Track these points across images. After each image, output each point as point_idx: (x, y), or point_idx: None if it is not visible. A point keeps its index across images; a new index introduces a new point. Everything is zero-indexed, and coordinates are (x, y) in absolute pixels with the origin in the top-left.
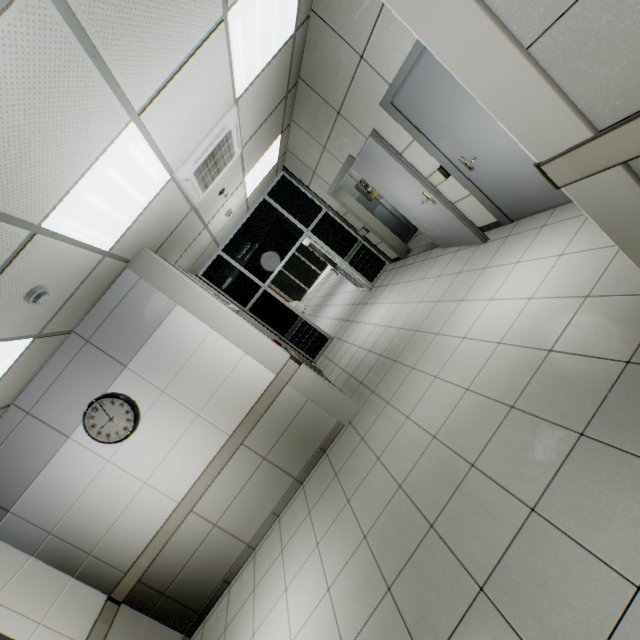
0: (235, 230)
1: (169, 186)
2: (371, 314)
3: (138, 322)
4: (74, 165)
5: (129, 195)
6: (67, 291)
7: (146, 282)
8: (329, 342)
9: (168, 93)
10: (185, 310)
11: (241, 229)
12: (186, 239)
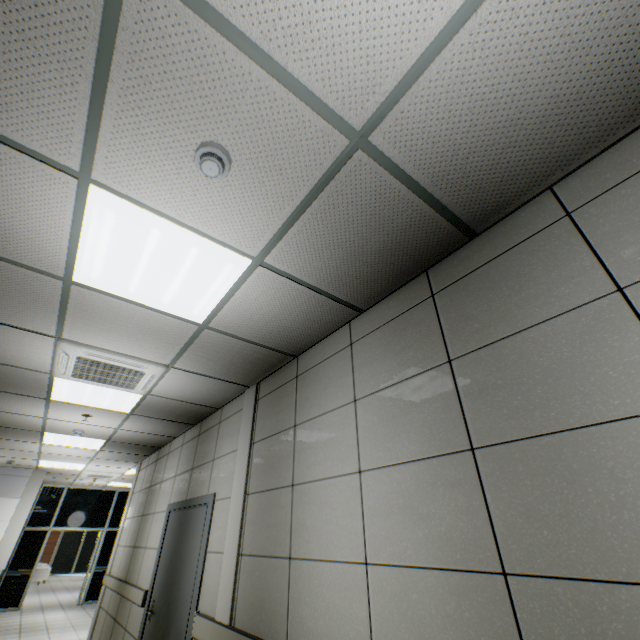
0: (87, 487)
1: (79, 470)
2: (55, 613)
3: (4, 487)
4: (64, 461)
5: (66, 466)
6: (15, 463)
7: (29, 479)
8: (16, 608)
9: (102, 466)
10: (19, 503)
11: (90, 489)
12: (63, 476)
